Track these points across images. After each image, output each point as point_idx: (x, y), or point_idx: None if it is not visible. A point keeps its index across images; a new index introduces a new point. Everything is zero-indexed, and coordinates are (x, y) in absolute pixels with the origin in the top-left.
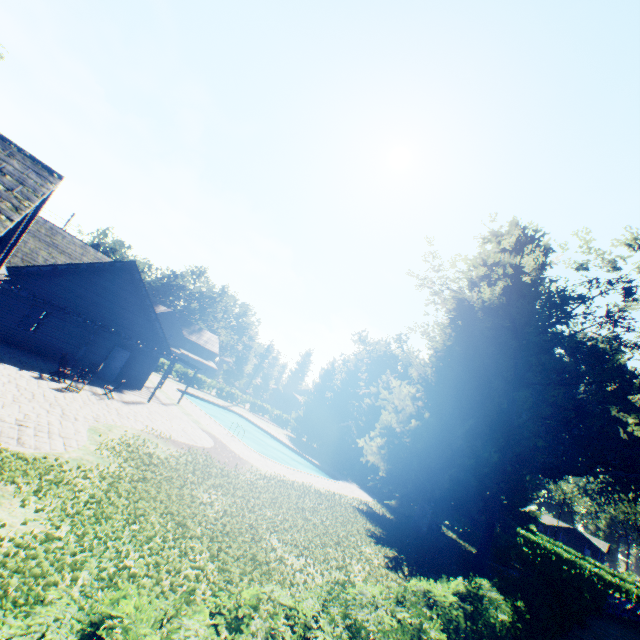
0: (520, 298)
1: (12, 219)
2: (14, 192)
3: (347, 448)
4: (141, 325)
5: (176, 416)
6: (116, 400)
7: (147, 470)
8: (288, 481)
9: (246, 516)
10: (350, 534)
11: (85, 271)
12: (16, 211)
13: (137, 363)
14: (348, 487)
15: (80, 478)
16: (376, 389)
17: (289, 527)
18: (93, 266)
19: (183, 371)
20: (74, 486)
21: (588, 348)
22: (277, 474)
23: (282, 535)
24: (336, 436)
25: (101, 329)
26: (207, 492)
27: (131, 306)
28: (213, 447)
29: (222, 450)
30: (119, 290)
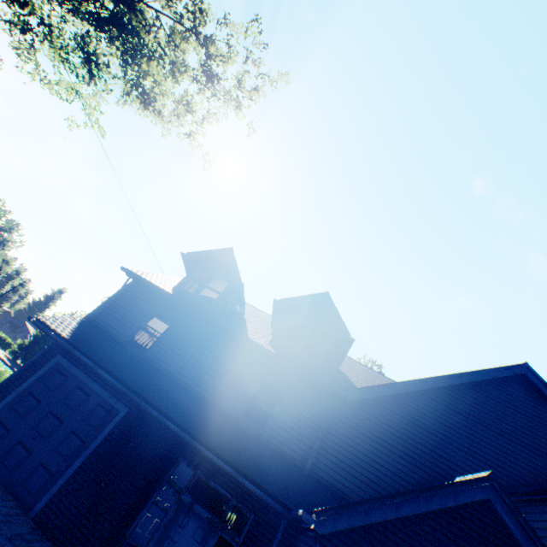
0: None
1: None
2: None
3: None
4: None
5: None
6: None
7: None
8: None
9: None
10: None
11: None
12: None
13: None
14: None
15: None
16: None
17: None
18: None
19: None
20: None
21: None
22: None
23: None
24: None
25: None
26: None
27: None
28: None
29: None
30: None
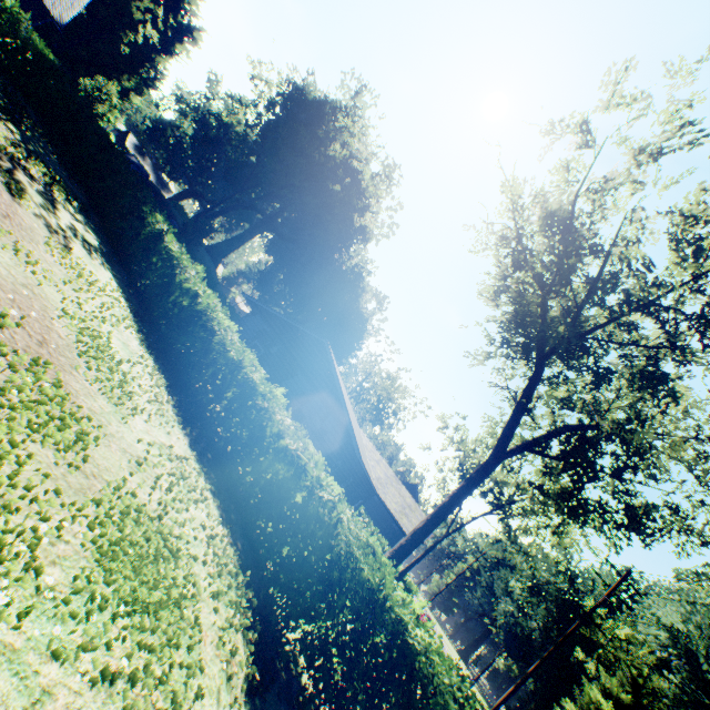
0: None
1: None
2: None
3: None
4: None
5: None
6: None
7: None
8: None
9: None
10: None
11: None
12: None
13: None
14: None
15: None
16: None
17: None
18: None
19: None
20: None
21: None
22: None
23: None
24: None
25: None
26: None
27: None
28: None
29: None
30: None
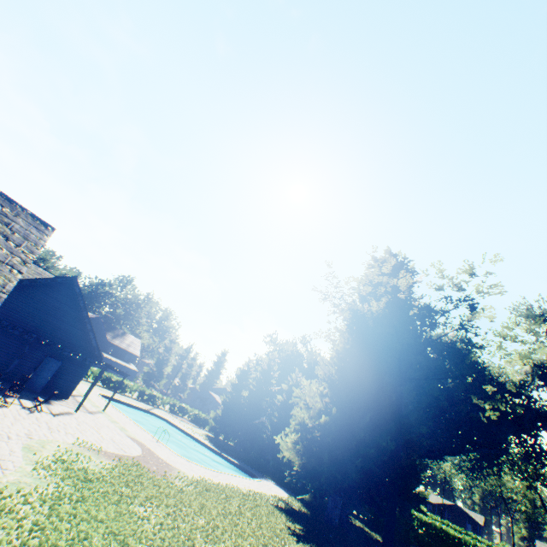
0: (398, 309)
1: (22, 272)
2: (22, 247)
3: (262, 444)
4: (75, 335)
5: (103, 424)
6: (45, 412)
7: (84, 487)
8: (213, 484)
9: (181, 527)
10: (274, 534)
11: (26, 286)
12: (24, 264)
13: (67, 372)
14: (266, 484)
15: (21, 504)
16: (287, 386)
17: (221, 534)
18: (35, 281)
19: (106, 376)
20: (17, 514)
21: (451, 349)
22: (202, 478)
23: (216, 543)
24: (252, 433)
25: (37, 341)
26: (142, 505)
27: (67, 317)
28: (141, 455)
29: (150, 457)
30: (57, 303)
